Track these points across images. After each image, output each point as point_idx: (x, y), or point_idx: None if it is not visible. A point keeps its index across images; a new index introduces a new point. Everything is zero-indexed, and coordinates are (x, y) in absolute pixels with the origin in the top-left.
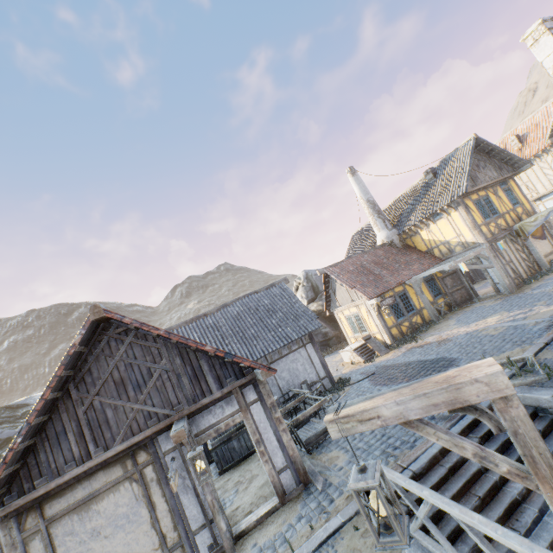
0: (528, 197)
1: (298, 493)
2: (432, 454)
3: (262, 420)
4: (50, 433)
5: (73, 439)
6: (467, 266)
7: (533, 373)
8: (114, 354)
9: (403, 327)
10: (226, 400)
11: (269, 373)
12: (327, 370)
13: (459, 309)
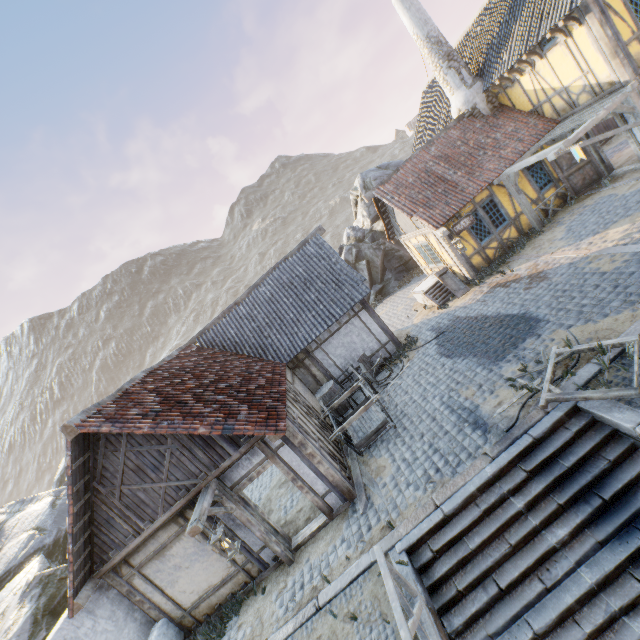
0: None
1: (345, 509)
2: (468, 494)
3: (293, 459)
4: (101, 520)
5: (122, 521)
6: (590, 141)
7: (628, 372)
8: (119, 448)
9: (488, 252)
10: (251, 452)
11: (277, 435)
12: (388, 334)
13: (577, 202)
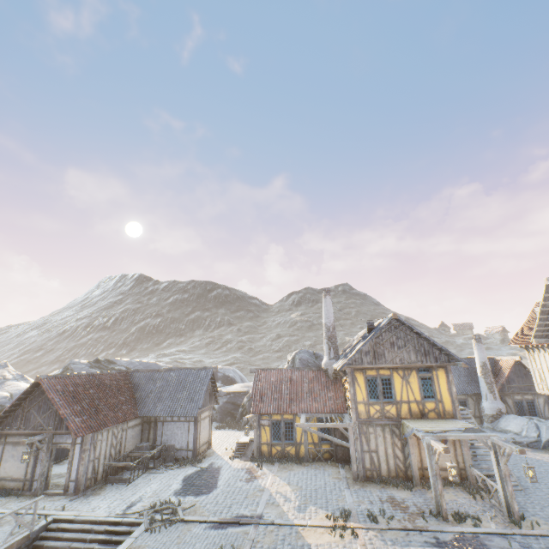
0: (540, 387)
1: (71, 495)
2: (87, 519)
3: (77, 453)
4: (17, 413)
5: (20, 419)
6: (318, 433)
7: (164, 526)
8: (44, 394)
9: (274, 449)
10: (70, 435)
11: (75, 436)
12: (194, 446)
13: (331, 464)
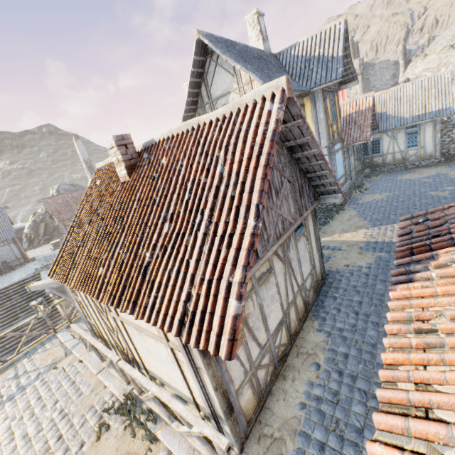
0: None
1: None
2: None
3: None
4: None
5: None
6: None
7: None
8: None
9: None
10: None
11: None
12: (23, 255)
13: None
